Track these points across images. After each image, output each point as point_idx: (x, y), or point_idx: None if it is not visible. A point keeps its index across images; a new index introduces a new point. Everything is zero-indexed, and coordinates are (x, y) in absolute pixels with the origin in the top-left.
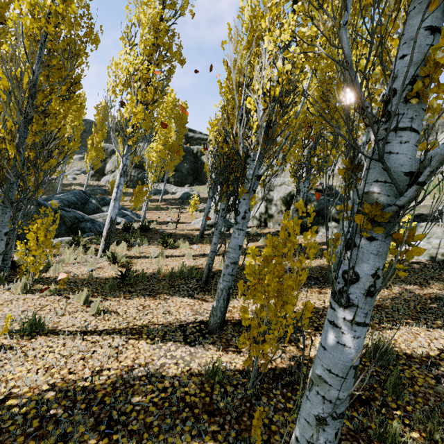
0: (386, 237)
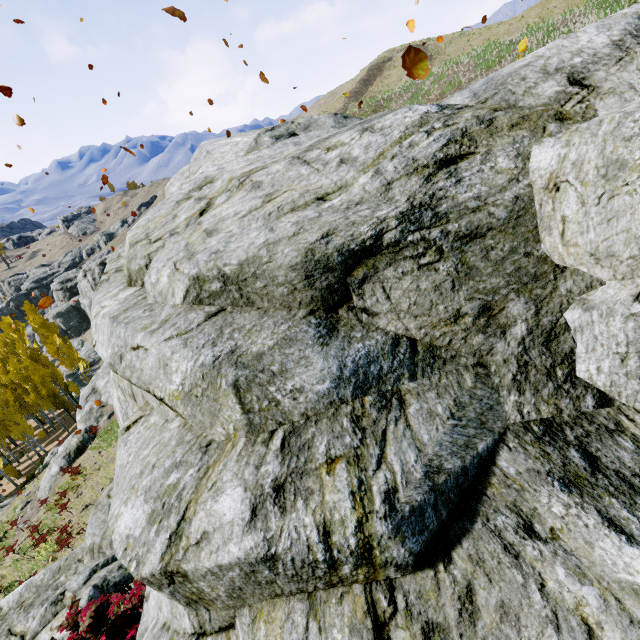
0: None
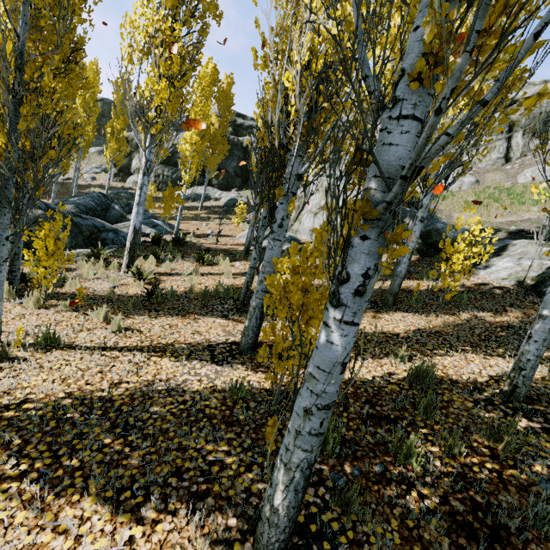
0: (379, 236)
